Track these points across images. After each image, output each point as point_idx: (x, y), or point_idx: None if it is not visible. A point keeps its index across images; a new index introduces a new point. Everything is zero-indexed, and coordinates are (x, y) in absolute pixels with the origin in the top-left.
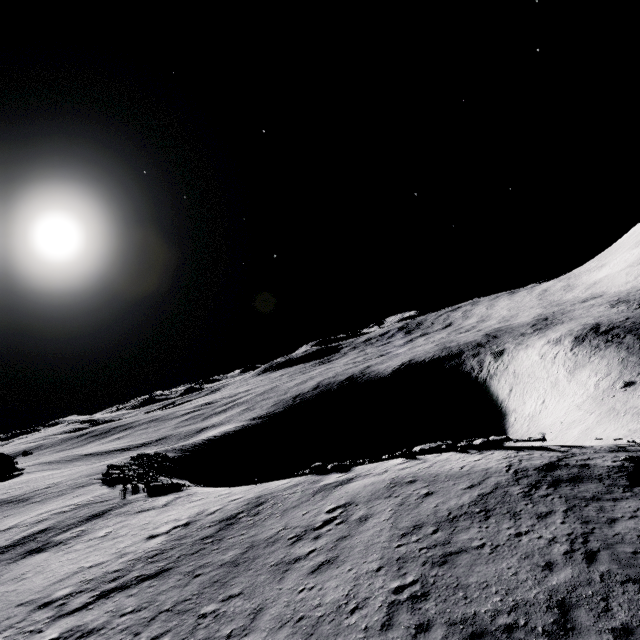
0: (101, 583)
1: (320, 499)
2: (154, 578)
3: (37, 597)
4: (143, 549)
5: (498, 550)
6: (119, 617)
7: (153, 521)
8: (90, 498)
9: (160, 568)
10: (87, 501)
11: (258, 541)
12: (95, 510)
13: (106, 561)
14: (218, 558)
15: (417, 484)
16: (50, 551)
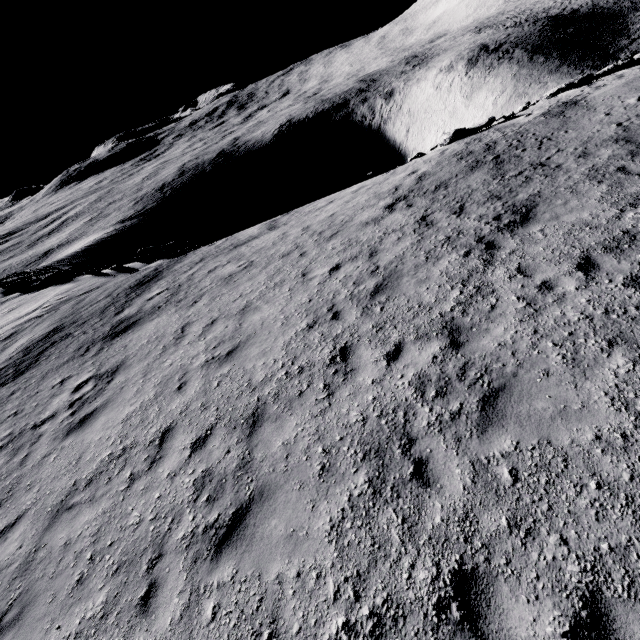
0: (433, 251)
1: (587, 110)
2: (539, 204)
3: (325, 311)
4: (399, 225)
5: None
6: (618, 220)
7: (314, 227)
8: (55, 297)
9: (513, 203)
10: (57, 300)
11: (616, 136)
12: (122, 285)
13: (356, 254)
14: (599, 159)
15: None
16: (163, 315)
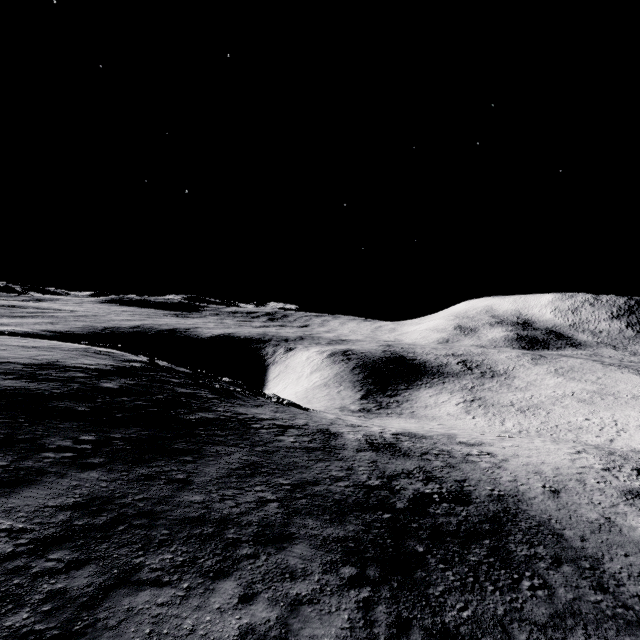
0: None
1: None
2: None
3: None
4: None
5: (7, 350)
6: None
7: None
8: None
9: None
10: None
11: None
12: None
13: None
14: None
15: (28, 340)
16: None
